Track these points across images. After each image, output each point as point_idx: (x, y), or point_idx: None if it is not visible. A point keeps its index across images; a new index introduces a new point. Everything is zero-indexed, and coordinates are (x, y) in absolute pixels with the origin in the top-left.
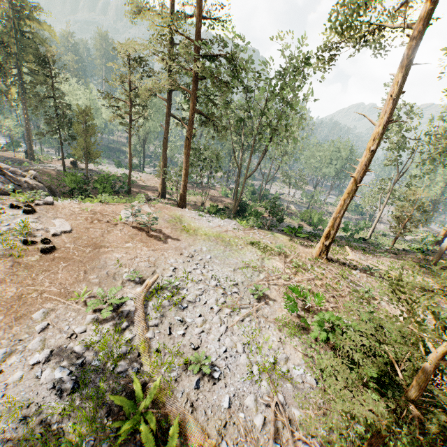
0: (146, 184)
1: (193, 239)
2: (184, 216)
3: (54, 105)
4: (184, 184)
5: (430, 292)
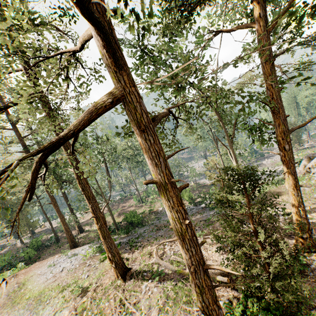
0: (85, 219)
1: (8, 314)
2: (33, 276)
3: (2, 208)
4: (65, 230)
5: (216, 281)
